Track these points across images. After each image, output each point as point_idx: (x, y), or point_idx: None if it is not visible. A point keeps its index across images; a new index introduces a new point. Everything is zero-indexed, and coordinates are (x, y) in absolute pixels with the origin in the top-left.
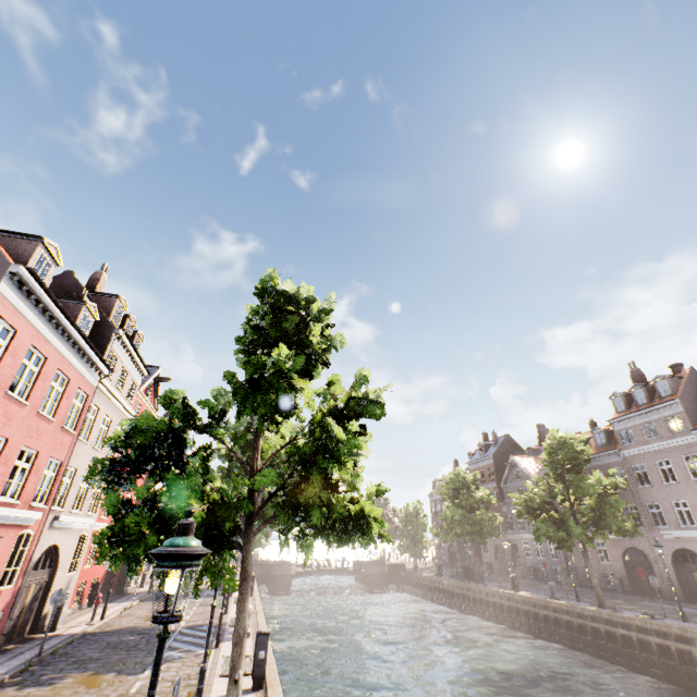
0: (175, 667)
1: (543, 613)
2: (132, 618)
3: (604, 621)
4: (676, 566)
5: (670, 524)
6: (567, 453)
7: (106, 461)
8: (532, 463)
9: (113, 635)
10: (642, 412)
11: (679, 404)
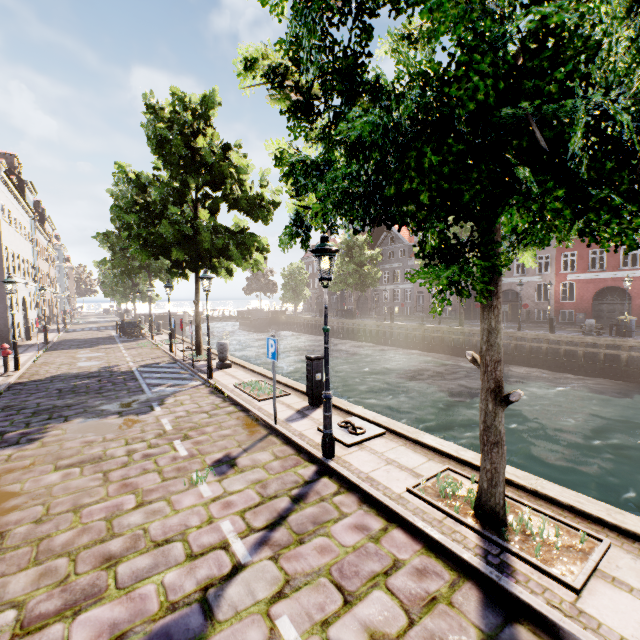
0: (186, 400)
1: (415, 334)
2: (56, 365)
3: (464, 334)
4: None
5: (507, 274)
6: None
7: None
8: (405, 231)
9: (55, 382)
10: None
11: None
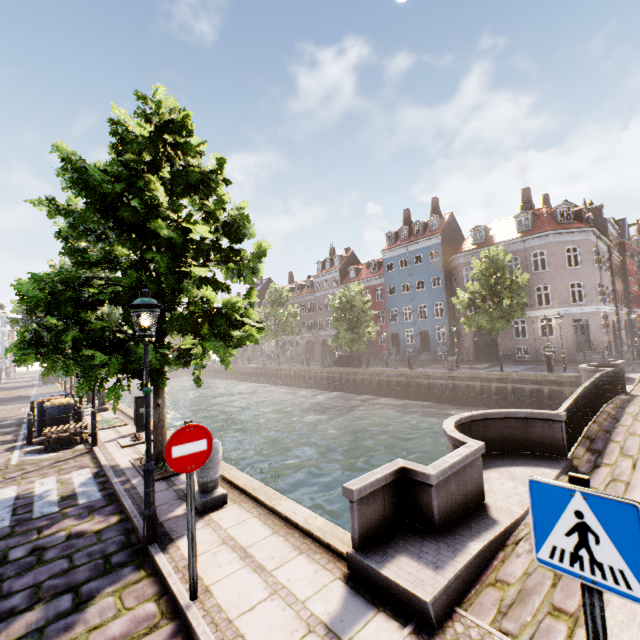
0: None
1: (257, 372)
2: None
3: (277, 370)
4: (322, 347)
5: (324, 329)
6: (278, 296)
7: (17, 319)
8: None
9: None
10: (325, 274)
11: (339, 272)
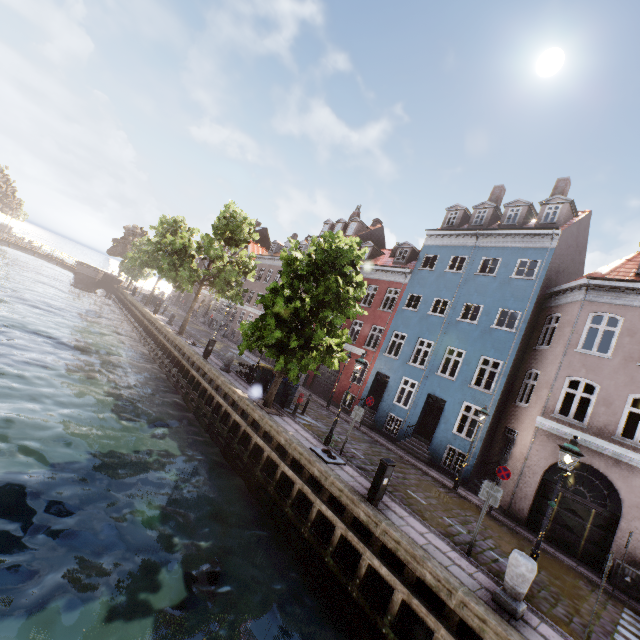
0: None
1: (150, 328)
2: None
3: (169, 339)
4: None
5: None
6: (231, 226)
7: None
8: (261, 253)
9: None
10: None
11: None
